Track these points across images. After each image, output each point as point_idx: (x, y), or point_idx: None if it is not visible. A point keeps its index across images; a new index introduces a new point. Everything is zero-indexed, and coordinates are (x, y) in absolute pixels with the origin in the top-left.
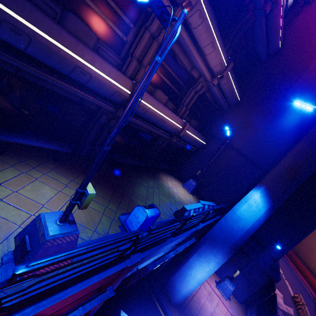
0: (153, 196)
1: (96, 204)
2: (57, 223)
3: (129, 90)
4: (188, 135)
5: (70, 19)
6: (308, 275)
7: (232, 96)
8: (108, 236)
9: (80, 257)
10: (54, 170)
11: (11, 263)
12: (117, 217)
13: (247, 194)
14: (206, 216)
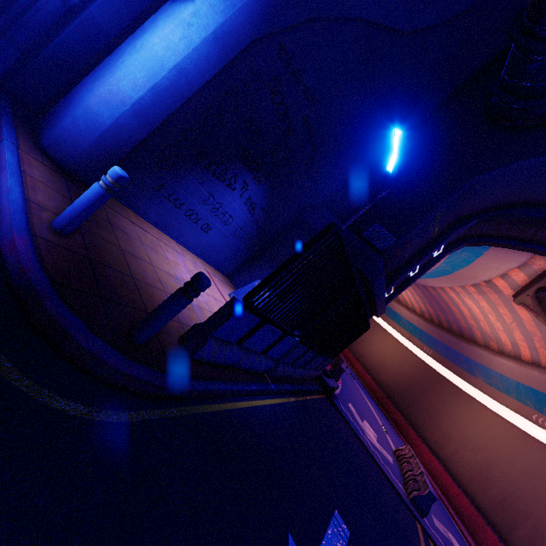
0: None
1: None
2: None
3: None
4: None
5: None
6: (425, 453)
7: None
8: None
9: None
10: None
11: None
12: None
13: None
14: None
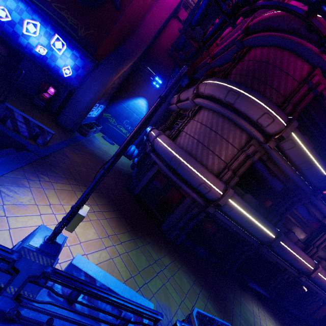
0: None
1: None
2: None
3: (313, 267)
4: None
5: (290, 234)
6: None
7: None
8: None
9: None
10: (263, 309)
11: None
12: None
13: None
14: None
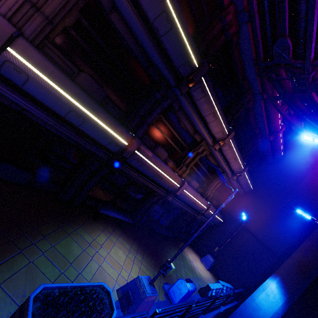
0: (180, 268)
1: (147, 270)
2: (148, 285)
3: (179, 185)
4: (210, 213)
5: (158, 149)
6: None
7: (247, 186)
8: (160, 302)
9: (149, 315)
10: (120, 236)
11: (120, 309)
12: (161, 285)
13: (264, 282)
14: (227, 299)
